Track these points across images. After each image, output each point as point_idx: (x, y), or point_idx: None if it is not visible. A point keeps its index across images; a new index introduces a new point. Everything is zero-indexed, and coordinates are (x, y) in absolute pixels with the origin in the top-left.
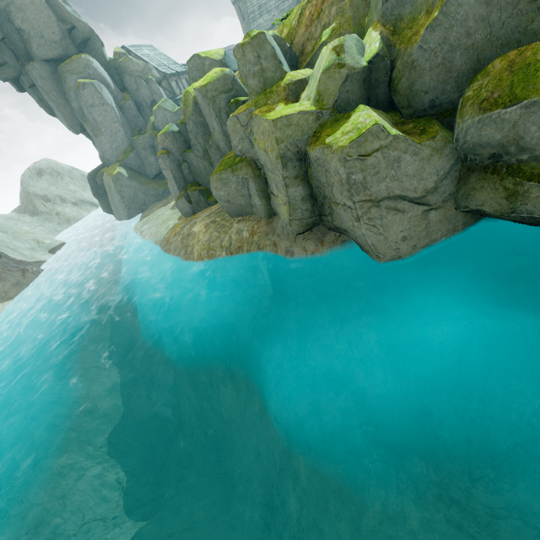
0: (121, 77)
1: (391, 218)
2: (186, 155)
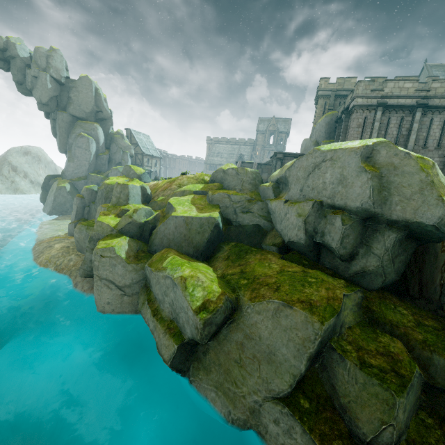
0: (112, 142)
1: (105, 289)
2: (91, 204)
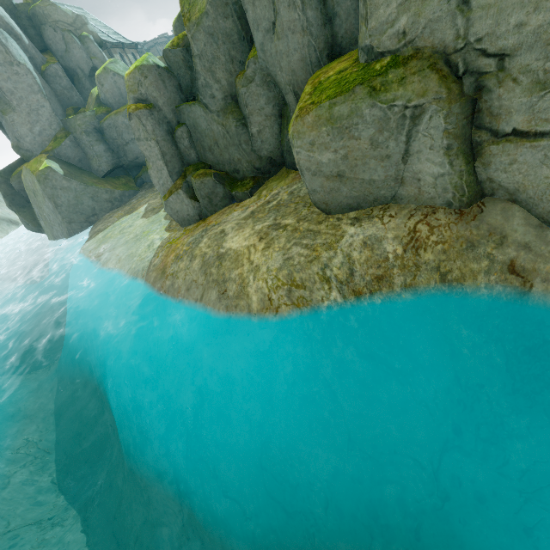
0: (39, 31)
1: None
2: (183, 112)
